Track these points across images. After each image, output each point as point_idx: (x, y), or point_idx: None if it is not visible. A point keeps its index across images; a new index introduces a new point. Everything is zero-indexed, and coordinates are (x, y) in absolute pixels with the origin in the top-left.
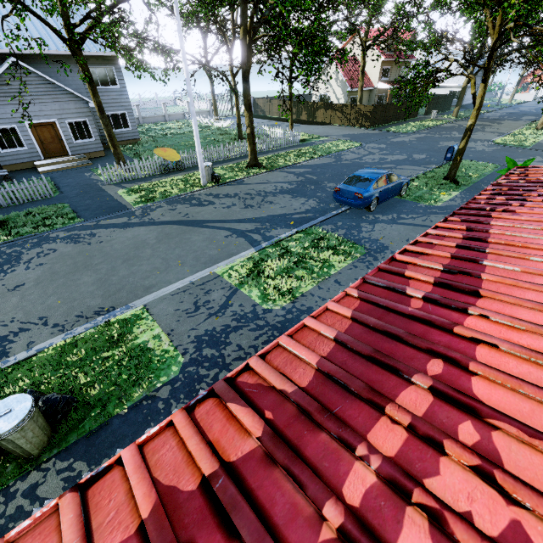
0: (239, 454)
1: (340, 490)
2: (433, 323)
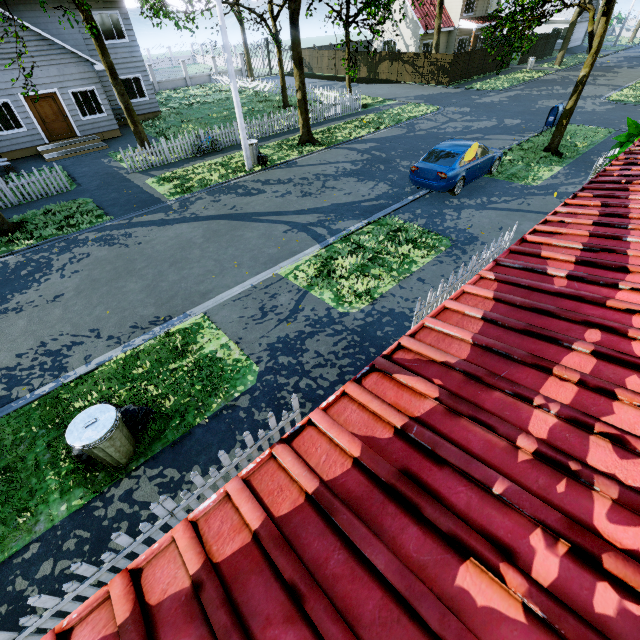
0: (422, 411)
1: (526, 429)
2: (583, 299)
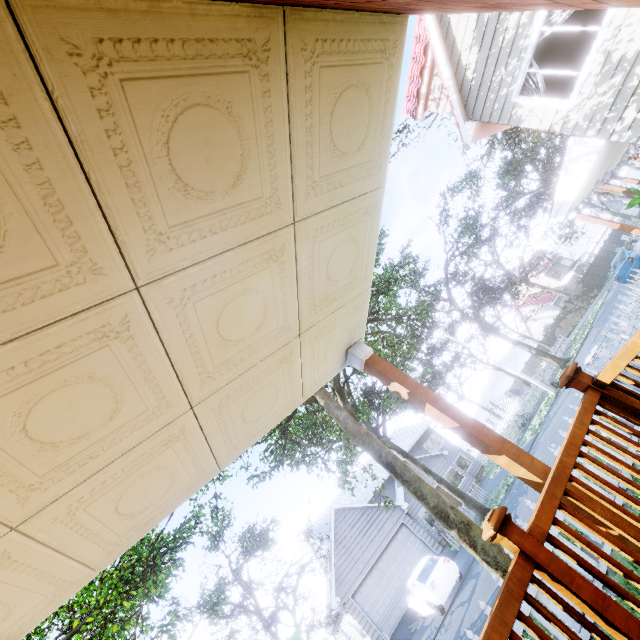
0: None
1: None
2: None
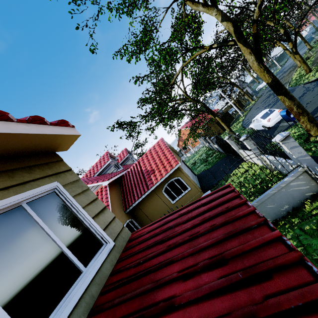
0: None
1: None
2: None
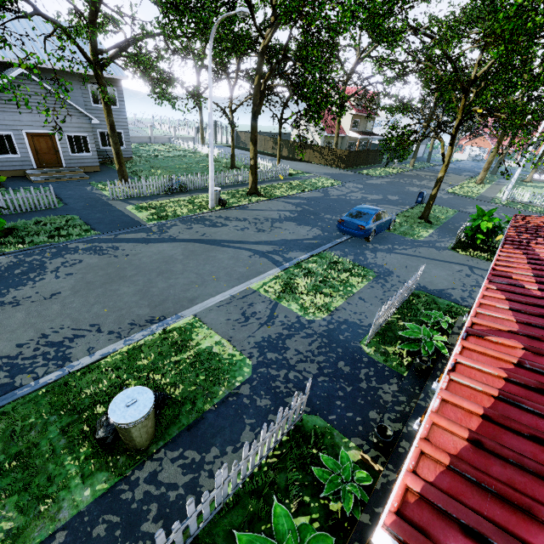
0: (519, 355)
1: None
2: None
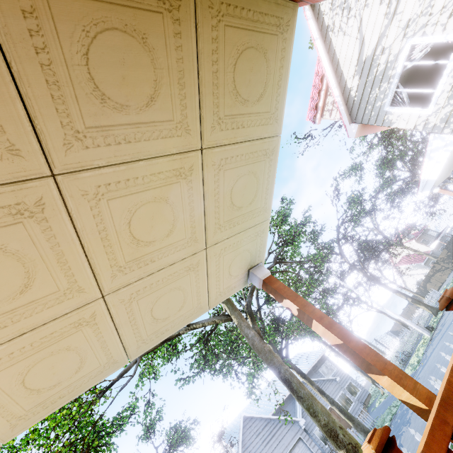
0: None
1: None
2: None
